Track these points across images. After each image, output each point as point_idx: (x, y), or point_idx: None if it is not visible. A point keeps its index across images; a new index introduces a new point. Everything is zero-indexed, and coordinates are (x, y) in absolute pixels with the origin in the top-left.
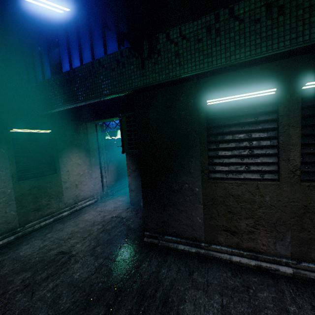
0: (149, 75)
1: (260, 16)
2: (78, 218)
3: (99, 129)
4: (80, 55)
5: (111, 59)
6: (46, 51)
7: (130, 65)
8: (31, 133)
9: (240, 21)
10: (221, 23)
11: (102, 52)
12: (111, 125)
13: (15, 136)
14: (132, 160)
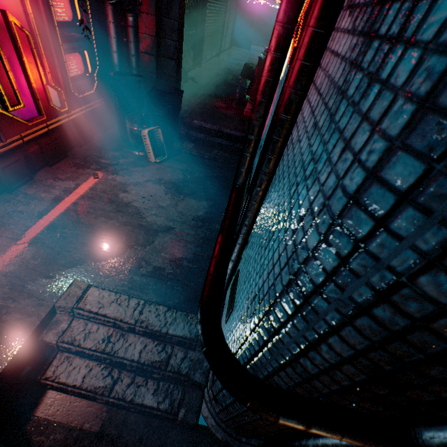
0: None
1: None
2: None
3: None
4: None
5: None
6: None
7: None
8: None
9: None
10: None
11: None
12: None
13: None
14: None
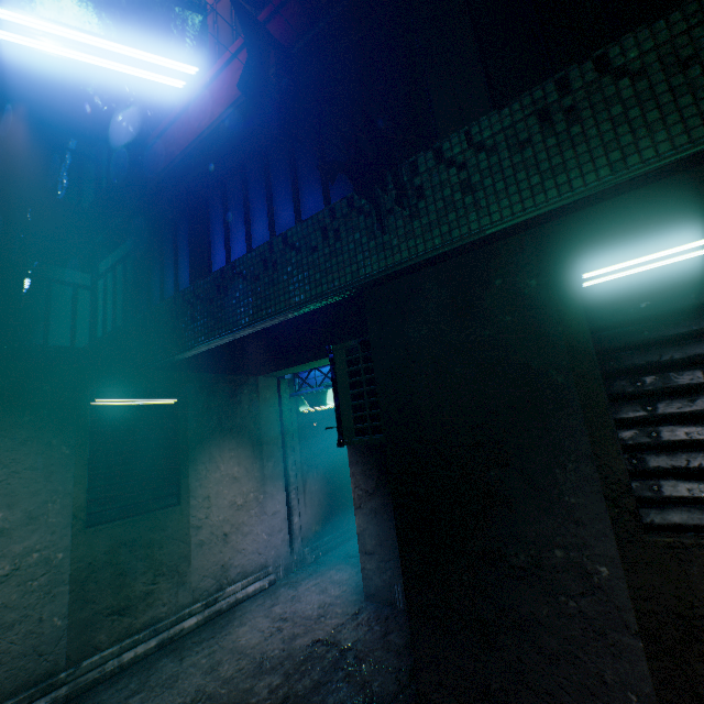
0: (400, 245)
1: (695, 49)
2: (221, 641)
3: (284, 390)
4: (247, 234)
5: (311, 227)
6: (185, 240)
7: (352, 233)
8: (134, 406)
9: (633, 76)
10: (578, 94)
11: (290, 220)
12: (312, 379)
13: (99, 415)
14: (365, 464)
